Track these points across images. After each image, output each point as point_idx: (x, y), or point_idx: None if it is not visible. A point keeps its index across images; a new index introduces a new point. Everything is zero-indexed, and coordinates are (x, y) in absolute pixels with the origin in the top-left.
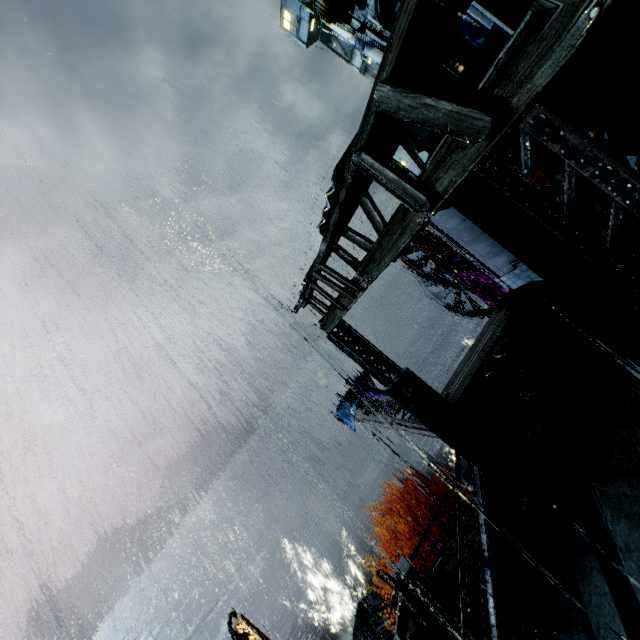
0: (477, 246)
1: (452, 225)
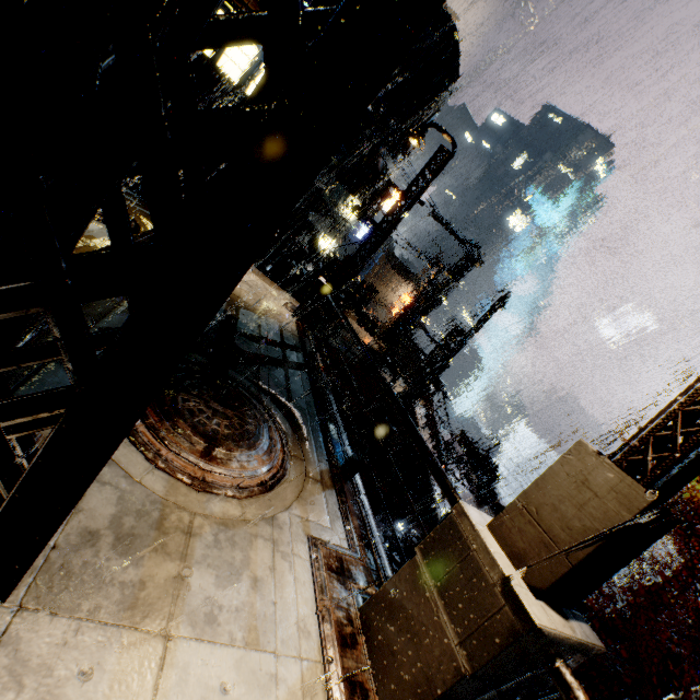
0: None
1: None
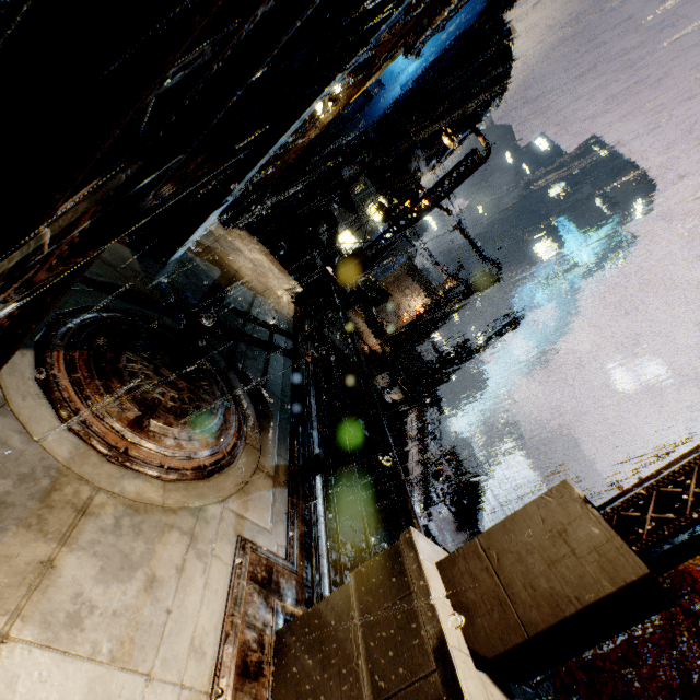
0: None
1: None
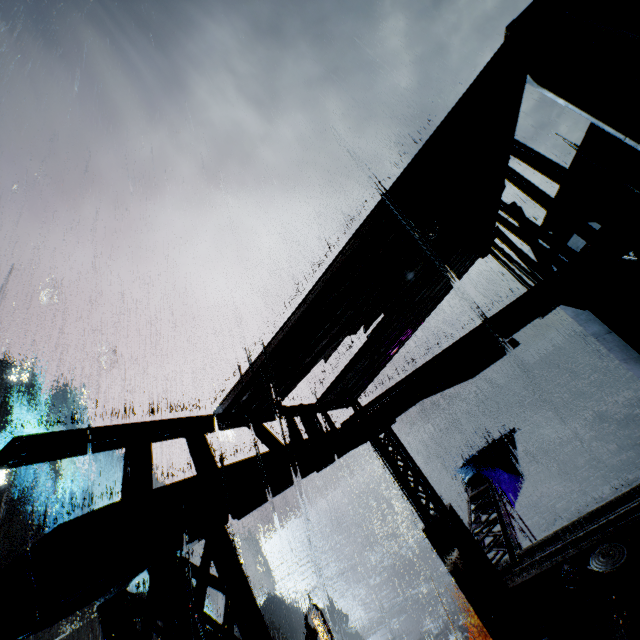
0: (638, 369)
1: (594, 330)
